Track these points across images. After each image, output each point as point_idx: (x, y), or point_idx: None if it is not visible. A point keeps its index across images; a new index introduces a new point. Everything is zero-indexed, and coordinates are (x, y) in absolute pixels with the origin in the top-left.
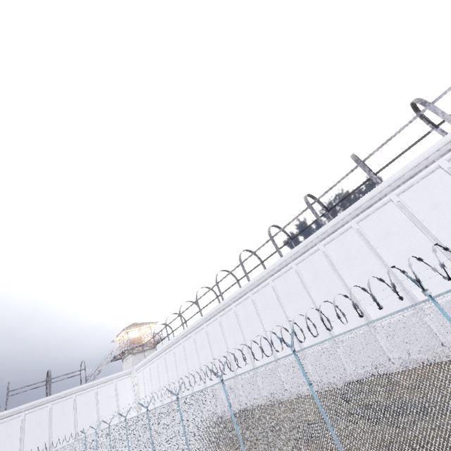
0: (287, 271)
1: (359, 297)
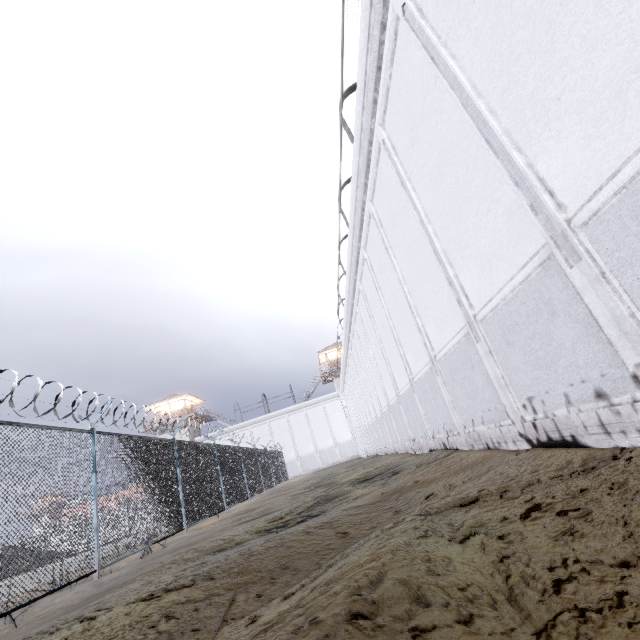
0: (364, 263)
1: (415, 302)
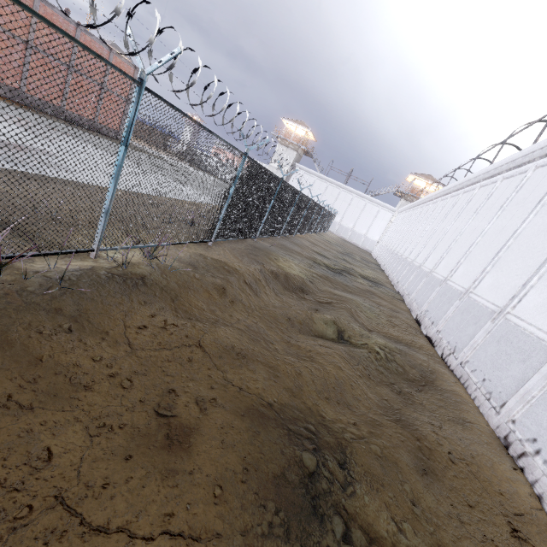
0: (473, 190)
1: (453, 247)
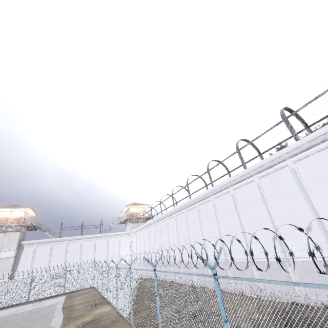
0: (249, 183)
1: (327, 223)
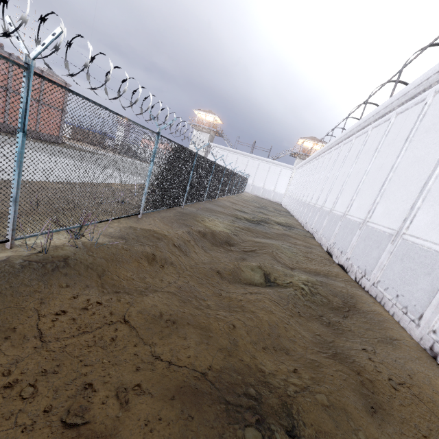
0: (351, 141)
1: (344, 187)
